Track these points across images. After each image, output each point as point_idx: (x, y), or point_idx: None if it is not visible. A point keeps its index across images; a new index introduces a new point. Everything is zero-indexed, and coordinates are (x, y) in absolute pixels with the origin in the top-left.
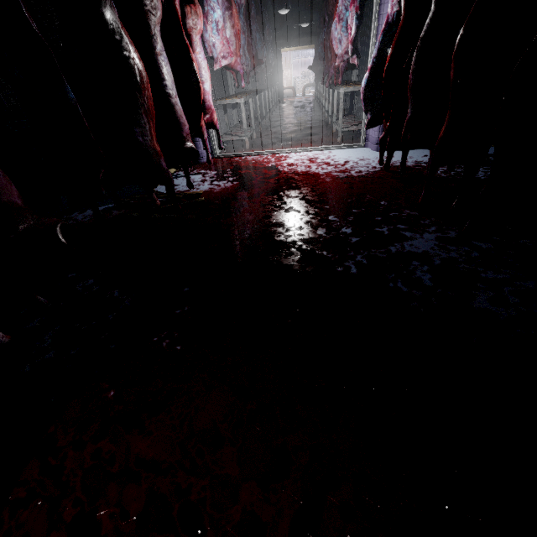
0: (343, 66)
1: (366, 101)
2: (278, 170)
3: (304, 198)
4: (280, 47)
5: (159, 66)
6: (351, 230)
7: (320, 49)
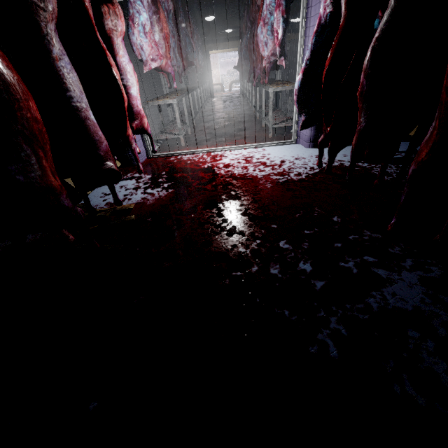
0: (269, 67)
1: (300, 103)
2: (215, 173)
3: (246, 212)
4: (208, 50)
5: (57, 73)
6: (310, 266)
7: (244, 52)
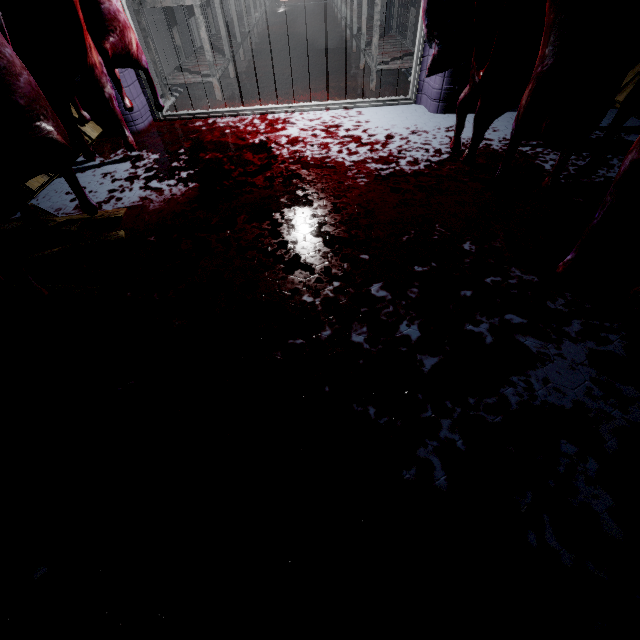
0: None
1: (429, 15)
2: (272, 154)
3: (320, 230)
4: None
5: None
6: (418, 330)
7: None
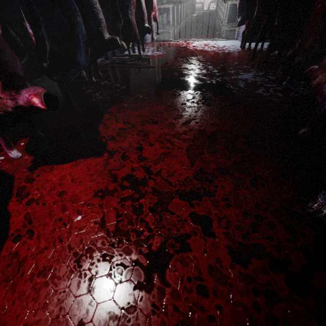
0: None
1: (239, 9)
2: (187, 48)
3: (198, 60)
4: None
5: None
6: (217, 71)
7: None
